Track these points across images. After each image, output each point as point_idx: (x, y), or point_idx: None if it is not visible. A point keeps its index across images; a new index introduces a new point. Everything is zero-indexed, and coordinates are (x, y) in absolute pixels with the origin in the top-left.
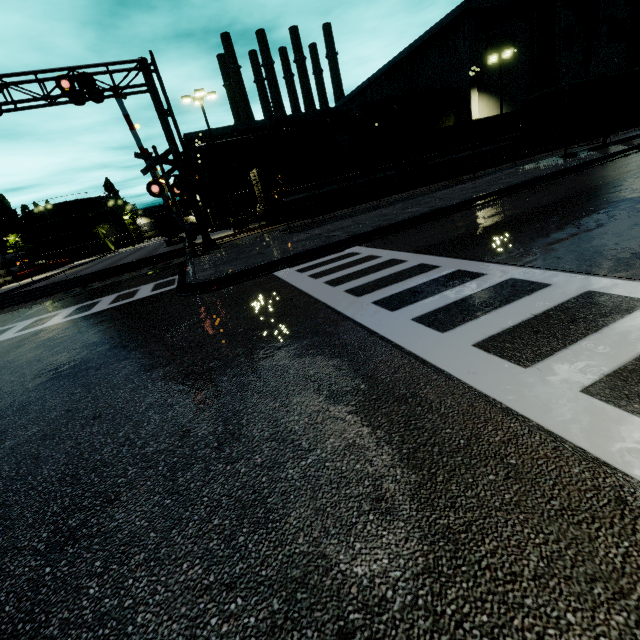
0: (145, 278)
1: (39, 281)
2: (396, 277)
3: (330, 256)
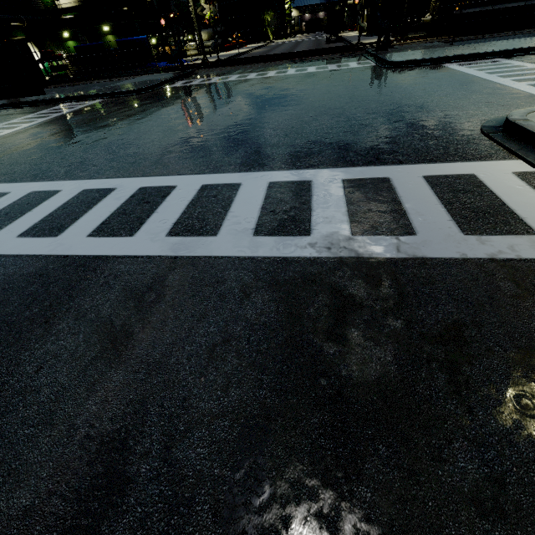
0: (343, 60)
1: (243, 54)
2: (514, 71)
3: (480, 61)
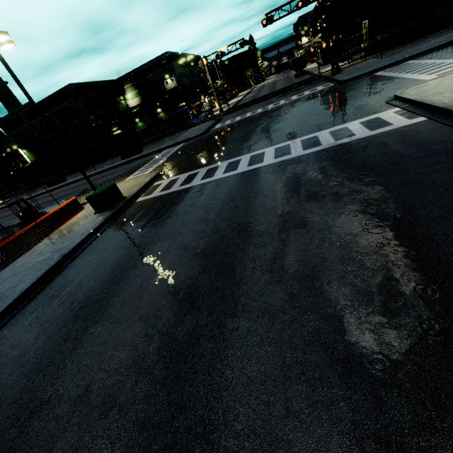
0: (312, 86)
1: (240, 100)
2: (414, 67)
3: (397, 66)
